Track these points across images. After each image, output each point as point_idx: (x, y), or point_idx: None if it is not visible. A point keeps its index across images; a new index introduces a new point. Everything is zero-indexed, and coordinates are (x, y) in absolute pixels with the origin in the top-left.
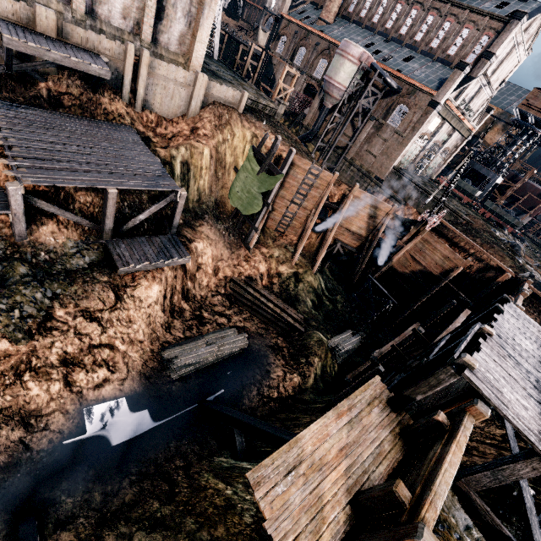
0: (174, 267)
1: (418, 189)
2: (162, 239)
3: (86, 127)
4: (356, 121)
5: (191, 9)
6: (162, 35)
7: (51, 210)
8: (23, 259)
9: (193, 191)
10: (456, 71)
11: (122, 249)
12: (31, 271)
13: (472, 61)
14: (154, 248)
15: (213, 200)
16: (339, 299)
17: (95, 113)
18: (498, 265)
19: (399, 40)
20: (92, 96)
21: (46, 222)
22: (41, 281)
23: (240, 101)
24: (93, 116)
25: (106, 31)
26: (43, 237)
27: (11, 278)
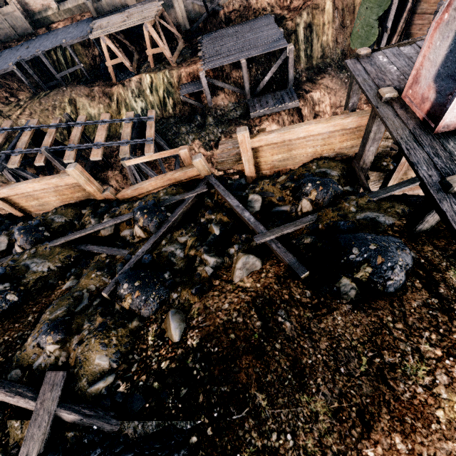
0: (290, 113)
1: None
2: (281, 93)
3: (241, 28)
4: None
5: None
6: None
7: (219, 85)
8: (211, 115)
9: (317, 49)
10: None
11: (254, 103)
12: (214, 120)
13: None
14: (274, 99)
15: (339, 52)
16: None
17: (248, 16)
18: None
19: None
20: (246, 4)
21: (219, 94)
22: (217, 125)
23: None
24: (247, 19)
25: None
26: (218, 102)
27: (206, 123)
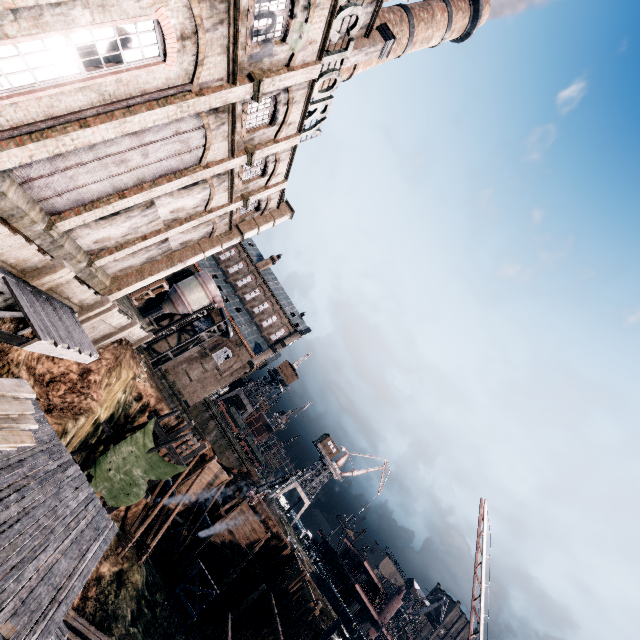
0: None
1: (219, 427)
2: None
3: None
4: (184, 336)
5: (157, 256)
6: (113, 261)
7: None
8: None
9: None
10: (271, 350)
11: None
12: None
13: (274, 340)
14: None
15: None
16: (160, 598)
17: None
18: (278, 532)
19: (234, 288)
20: (8, 345)
21: None
22: None
23: (142, 339)
24: None
25: (66, 248)
26: None
27: None
